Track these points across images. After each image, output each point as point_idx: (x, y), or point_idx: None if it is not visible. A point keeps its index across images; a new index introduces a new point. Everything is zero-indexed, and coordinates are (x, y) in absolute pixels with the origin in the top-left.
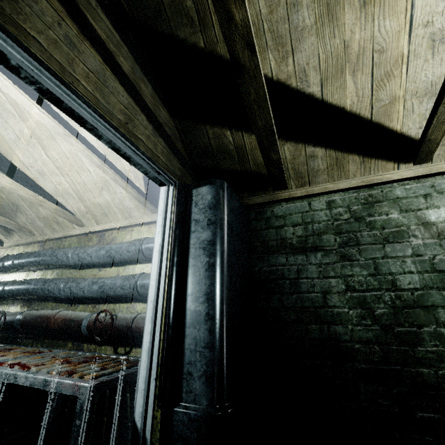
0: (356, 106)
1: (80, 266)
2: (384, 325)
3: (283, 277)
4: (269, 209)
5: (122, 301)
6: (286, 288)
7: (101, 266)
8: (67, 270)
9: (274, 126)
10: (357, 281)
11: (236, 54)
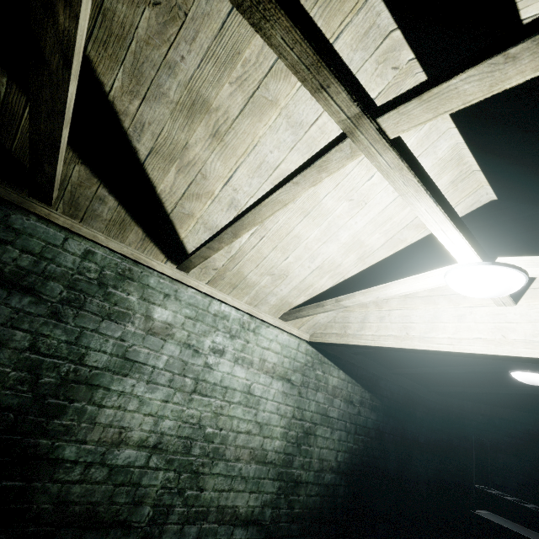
0: (165, 195)
1: None
2: (39, 394)
3: None
4: (5, 210)
5: None
6: None
7: None
8: None
9: (62, 144)
10: (48, 344)
11: (43, 43)
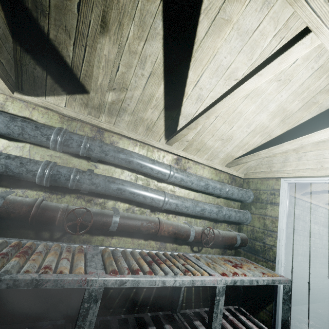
0: None
1: (158, 179)
2: None
3: None
4: None
5: (196, 217)
6: None
7: (179, 186)
8: (143, 177)
9: None
10: None
11: None
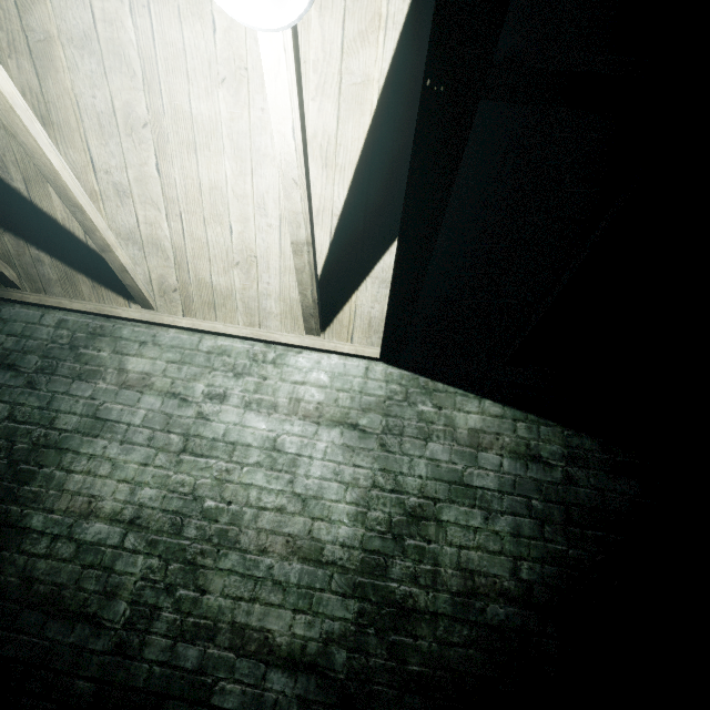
0: (69, 223)
1: None
2: (13, 461)
3: None
4: None
5: None
6: None
7: None
8: None
9: None
10: (23, 412)
11: None
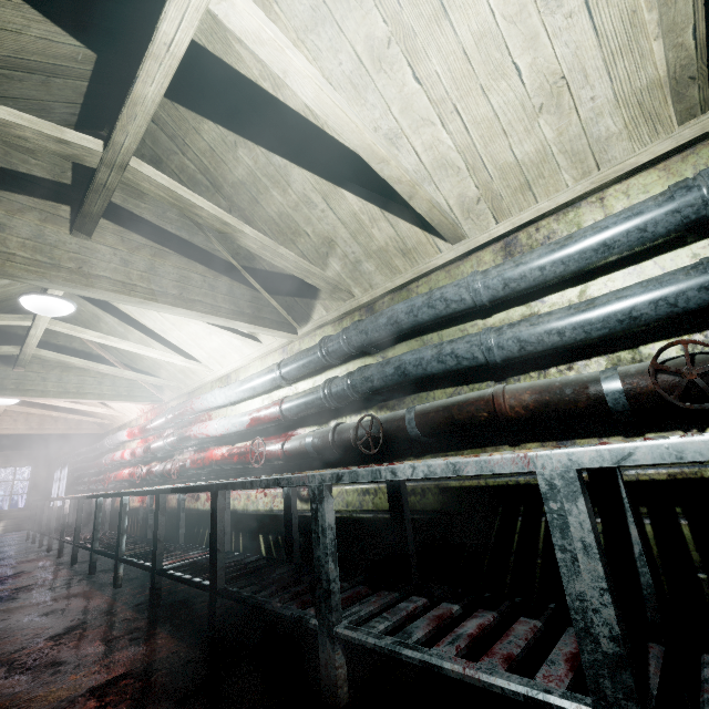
0: None
1: (480, 313)
2: None
3: None
4: None
5: (657, 338)
6: None
7: (541, 295)
8: (450, 330)
9: None
10: None
11: None
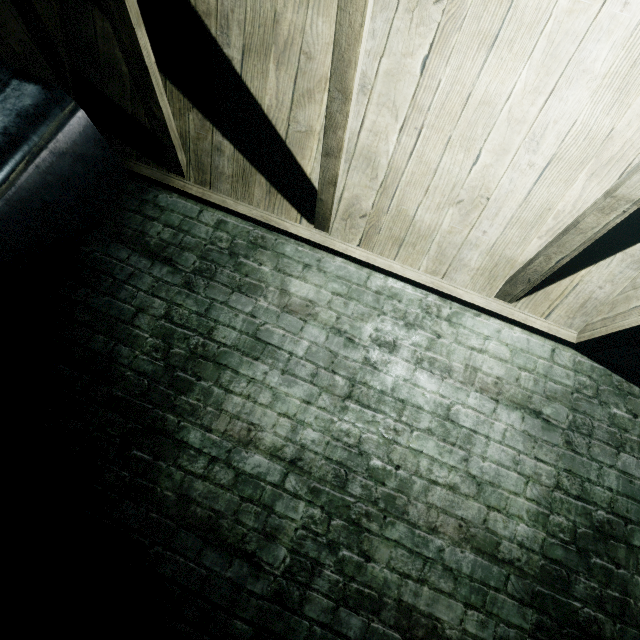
0: (274, 112)
1: None
2: (170, 365)
3: (110, 273)
4: (155, 192)
5: None
6: (104, 286)
7: None
8: None
9: (147, 59)
10: (180, 314)
11: None
